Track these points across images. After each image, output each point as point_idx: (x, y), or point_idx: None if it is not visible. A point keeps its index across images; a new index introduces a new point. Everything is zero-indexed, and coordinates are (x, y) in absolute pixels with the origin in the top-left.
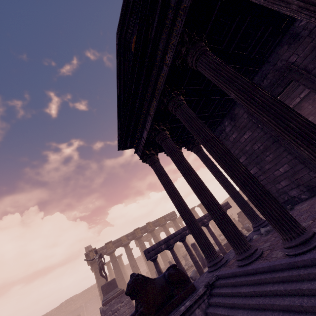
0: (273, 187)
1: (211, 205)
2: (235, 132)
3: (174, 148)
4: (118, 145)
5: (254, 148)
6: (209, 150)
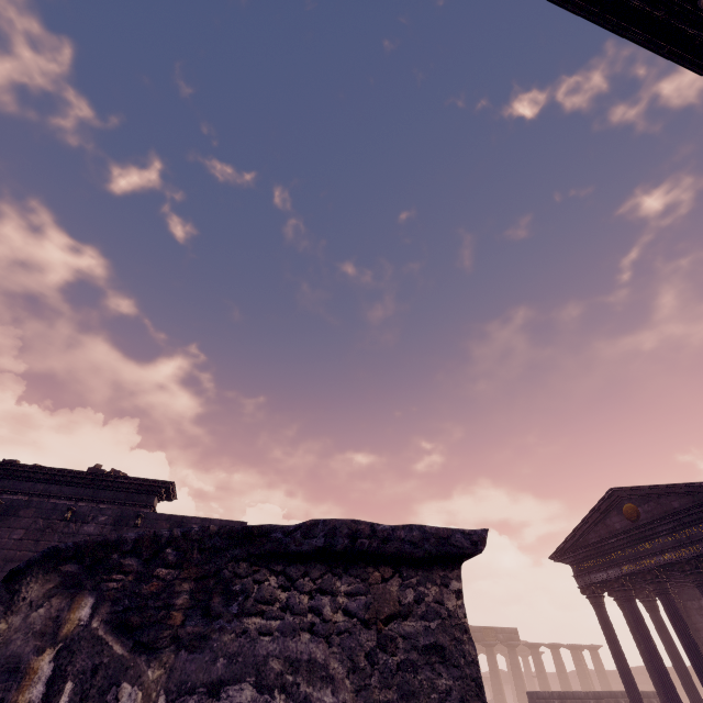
0: None
1: (675, 702)
2: None
3: (640, 617)
4: (553, 556)
5: None
6: (690, 657)
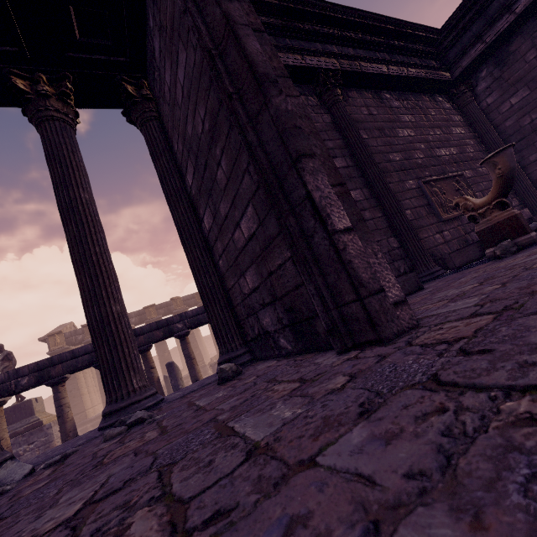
0: (237, 286)
1: None
2: (166, 57)
3: None
4: None
5: (197, 128)
6: None
